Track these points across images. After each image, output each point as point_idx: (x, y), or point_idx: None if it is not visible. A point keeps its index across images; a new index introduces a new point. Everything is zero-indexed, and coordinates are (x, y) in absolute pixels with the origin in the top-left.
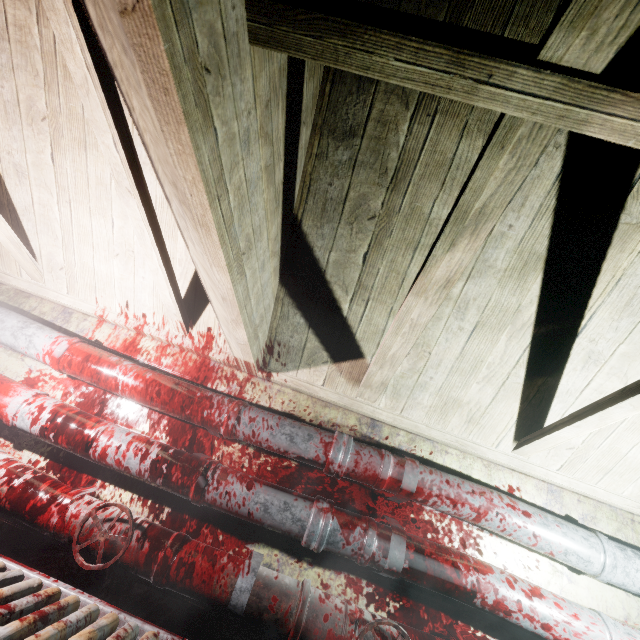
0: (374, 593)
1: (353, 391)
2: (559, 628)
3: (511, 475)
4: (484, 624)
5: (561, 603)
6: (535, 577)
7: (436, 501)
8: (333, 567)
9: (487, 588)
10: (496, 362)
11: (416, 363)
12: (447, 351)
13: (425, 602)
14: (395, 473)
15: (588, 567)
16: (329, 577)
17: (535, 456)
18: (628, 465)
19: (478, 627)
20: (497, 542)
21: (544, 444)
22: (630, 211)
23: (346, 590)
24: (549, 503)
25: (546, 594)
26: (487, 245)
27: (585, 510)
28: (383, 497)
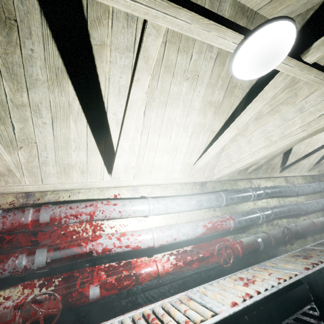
0: (44, 282)
1: (1, 181)
2: (133, 243)
3: (115, 190)
4: (109, 260)
5: (134, 233)
6: (130, 227)
7: (66, 220)
8: (11, 285)
9: (98, 246)
10: (76, 137)
11: (31, 151)
12: (45, 139)
13: (76, 268)
14: (34, 217)
15: (144, 213)
16: (9, 292)
17: (121, 177)
18: (156, 166)
19: (106, 262)
20: (111, 222)
21: (117, 170)
22: (94, 37)
23: (24, 291)
24: (133, 194)
25: (128, 233)
26: (25, 65)
27: (148, 191)
28: (42, 231)
